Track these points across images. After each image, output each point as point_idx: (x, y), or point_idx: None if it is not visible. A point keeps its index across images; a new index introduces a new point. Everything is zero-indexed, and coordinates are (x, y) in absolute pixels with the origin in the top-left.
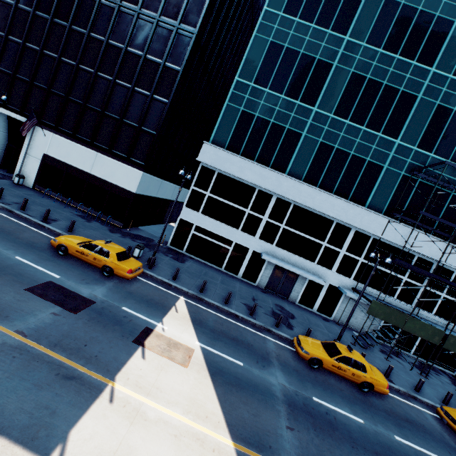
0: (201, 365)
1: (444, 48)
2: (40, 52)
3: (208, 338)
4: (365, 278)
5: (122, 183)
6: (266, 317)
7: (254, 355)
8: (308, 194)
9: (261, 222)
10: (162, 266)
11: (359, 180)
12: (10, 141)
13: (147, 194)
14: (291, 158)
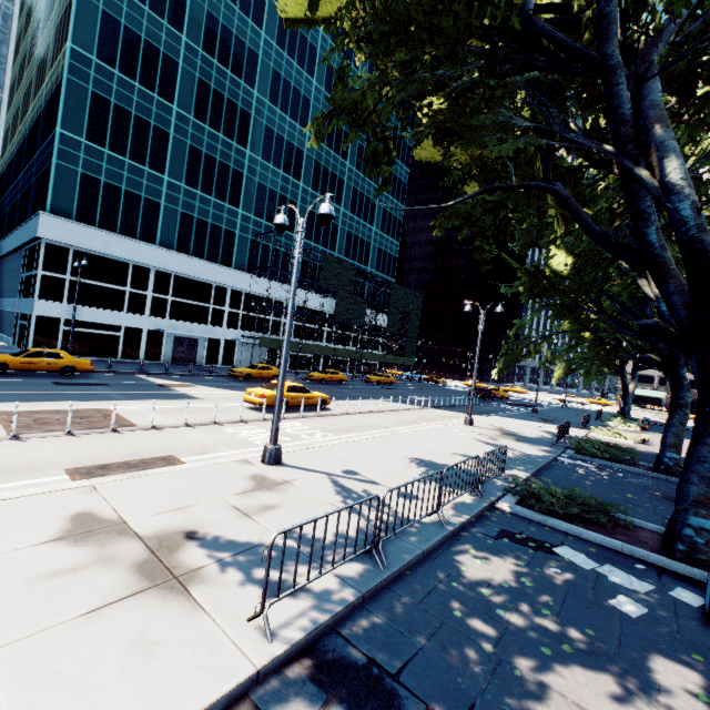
0: (203, 386)
1: (251, 136)
2: None
3: (188, 382)
4: (248, 326)
5: None
6: (199, 372)
7: (218, 382)
8: (185, 264)
9: (147, 299)
10: None
11: (222, 246)
12: None
13: None
14: (158, 229)
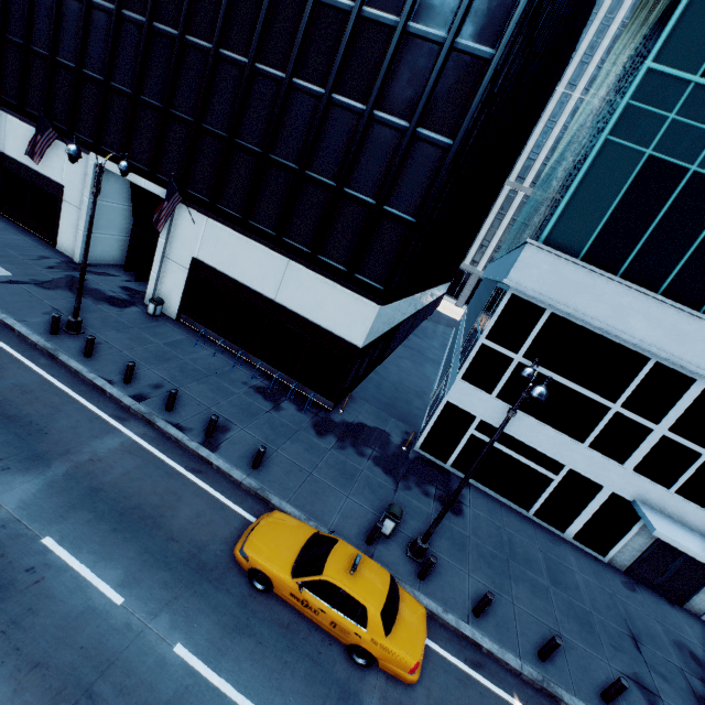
0: None
1: None
2: (179, 40)
3: None
4: None
5: (335, 325)
6: None
7: None
8: None
9: (645, 436)
10: (435, 550)
11: None
12: (136, 220)
13: (375, 336)
14: None
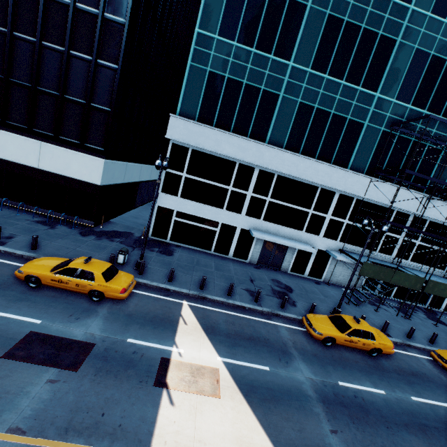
0: (232, 388)
1: None
2: None
3: (226, 347)
4: (350, 238)
5: (81, 176)
6: (269, 299)
7: (275, 352)
8: (291, 163)
9: (245, 198)
10: (152, 266)
11: (341, 141)
12: None
13: (113, 182)
14: (270, 124)
